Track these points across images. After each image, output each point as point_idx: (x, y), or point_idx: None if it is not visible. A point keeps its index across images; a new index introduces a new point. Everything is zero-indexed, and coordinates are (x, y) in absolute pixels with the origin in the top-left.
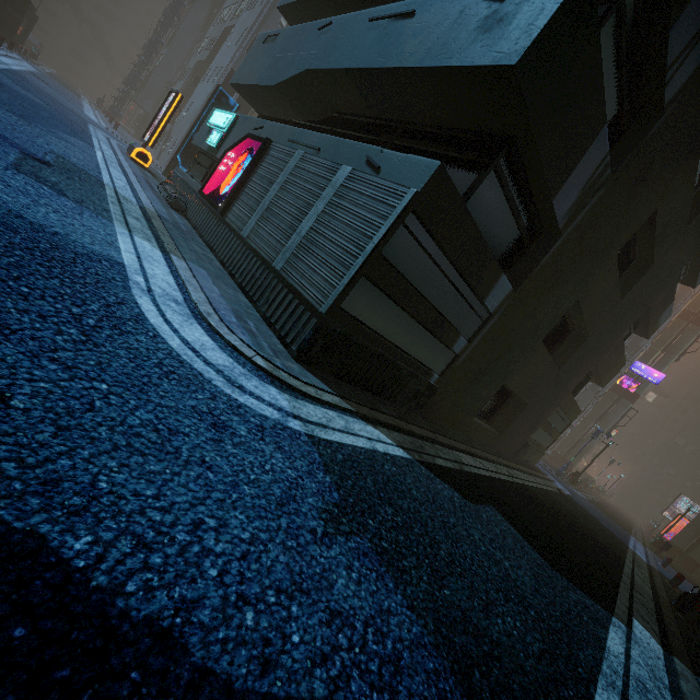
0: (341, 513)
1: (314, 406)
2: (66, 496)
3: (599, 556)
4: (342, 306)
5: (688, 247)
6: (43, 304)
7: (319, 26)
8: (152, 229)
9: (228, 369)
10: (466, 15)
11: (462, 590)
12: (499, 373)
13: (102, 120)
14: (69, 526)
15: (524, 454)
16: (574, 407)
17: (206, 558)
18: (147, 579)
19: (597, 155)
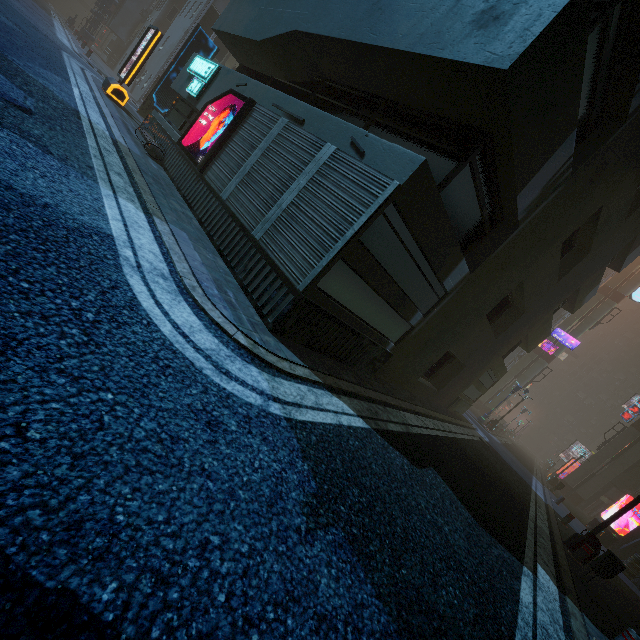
0: (319, 504)
1: (289, 382)
2: (89, 538)
3: (512, 503)
4: (318, 285)
5: (621, 238)
6: (43, 301)
7: None
8: (134, 185)
9: (214, 352)
10: (462, 5)
11: (415, 566)
12: (445, 342)
13: (74, 45)
14: (95, 575)
15: (455, 406)
16: (502, 368)
17: (214, 583)
18: (167, 619)
19: (563, 157)
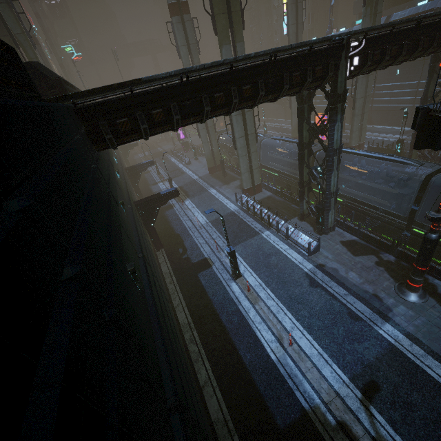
0: None
1: None
2: None
3: None
4: None
5: None
6: None
7: None
8: None
9: None
10: None
11: None
12: None
13: None
14: None
15: None
16: None
17: None
18: None
19: None
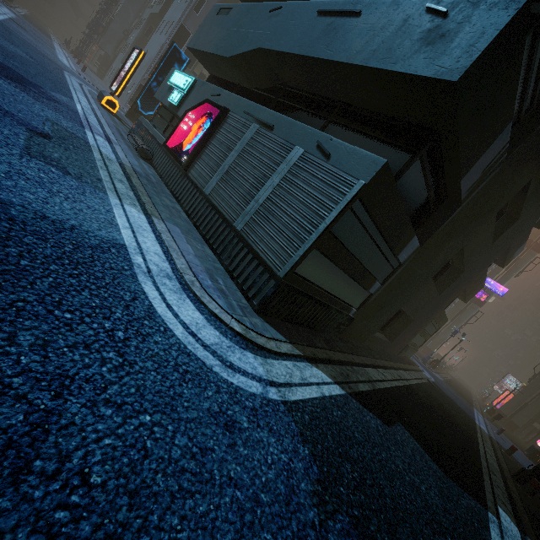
0: (323, 490)
1: (277, 361)
2: None
3: (465, 444)
4: (295, 270)
5: None
6: (84, 329)
7: (270, 9)
8: (133, 188)
9: (218, 346)
10: (410, 25)
11: (408, 538)
12: (398, 303)
13: (72, 63)
14: None
15: (404, 353)
16: (444, 318)
17: None
18: None
19: (500, 145)
